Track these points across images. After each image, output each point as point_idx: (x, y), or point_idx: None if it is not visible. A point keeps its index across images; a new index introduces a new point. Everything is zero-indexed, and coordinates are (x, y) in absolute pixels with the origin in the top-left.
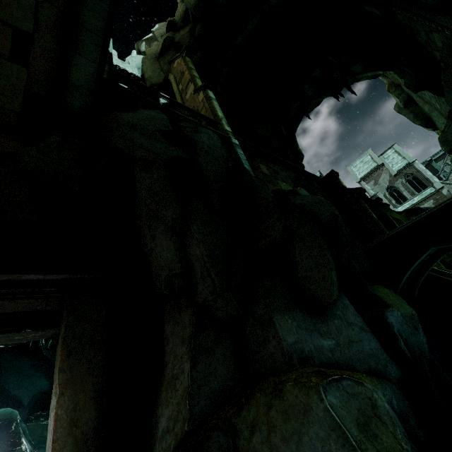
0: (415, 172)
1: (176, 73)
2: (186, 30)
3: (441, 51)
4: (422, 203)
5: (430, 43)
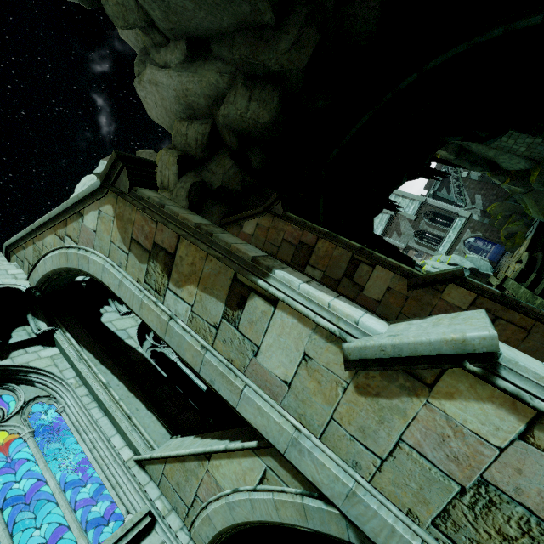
0: (433, 209)
1: (266, 245)
2: (223, 162)
3: None
4: (460, 235)
5: None
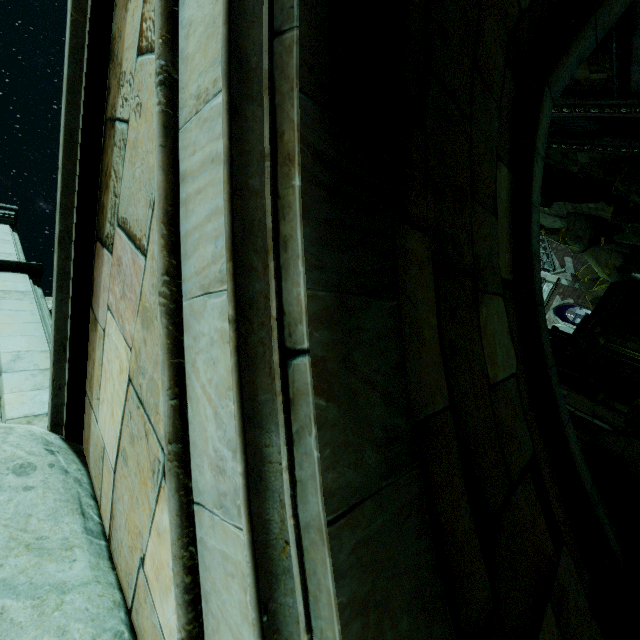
0: None
1: None
2: None
3: (583, 165)
4: (549, 303)
5: (565, 161)
